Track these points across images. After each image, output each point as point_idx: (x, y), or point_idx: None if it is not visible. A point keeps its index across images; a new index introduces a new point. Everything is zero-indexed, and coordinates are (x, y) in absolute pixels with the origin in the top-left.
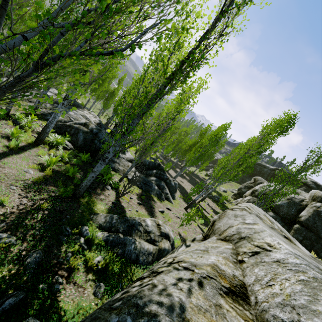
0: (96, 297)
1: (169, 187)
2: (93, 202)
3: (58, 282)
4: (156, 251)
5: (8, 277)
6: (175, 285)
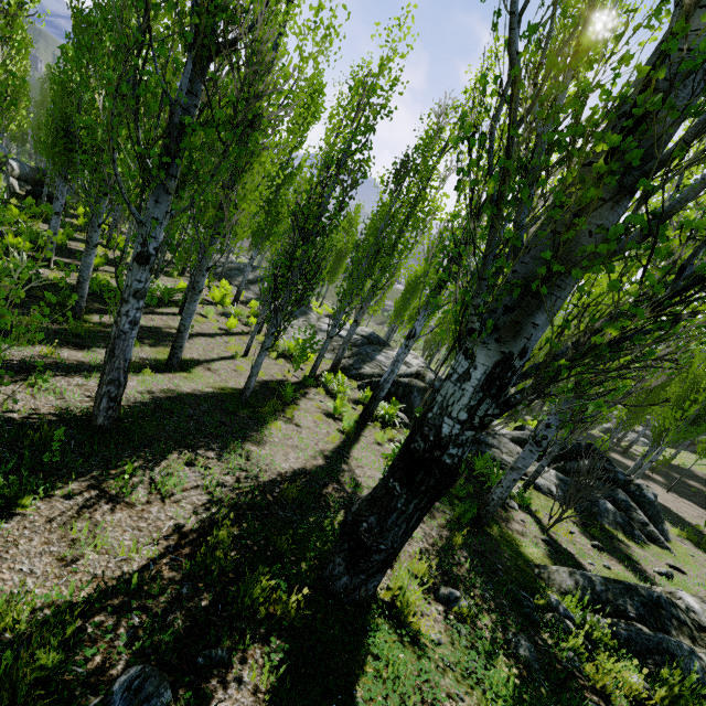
0: None
1: (642, 505)
2: (511, 538)
3: None
4: None
5: (517, 680)
6: None
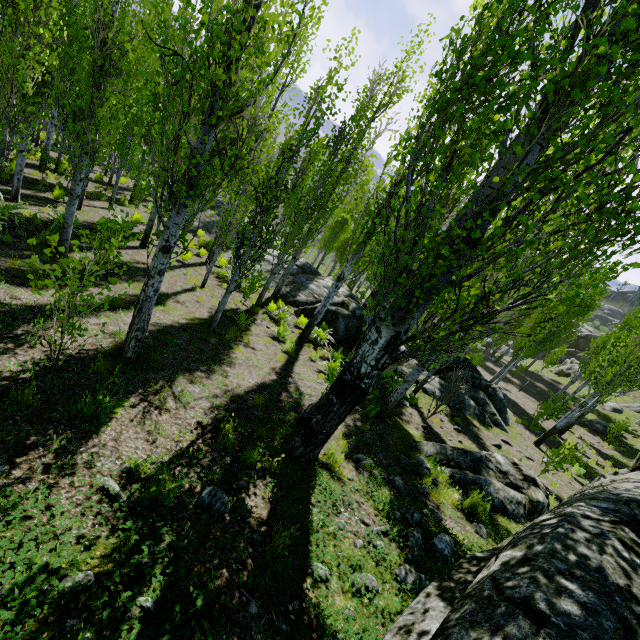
0: (481, 536)
1: (495, 402)
2: (401, 425)
3: (434, 511)
4: (526, 501)
5: (393, 497)
6: (636, 488)
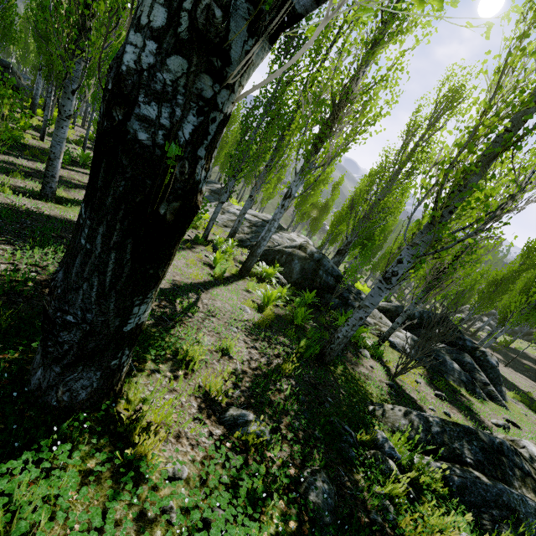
0: None
1: (485, 368)
2: (355, 378)
3: None
4: None
5: None
6: None
